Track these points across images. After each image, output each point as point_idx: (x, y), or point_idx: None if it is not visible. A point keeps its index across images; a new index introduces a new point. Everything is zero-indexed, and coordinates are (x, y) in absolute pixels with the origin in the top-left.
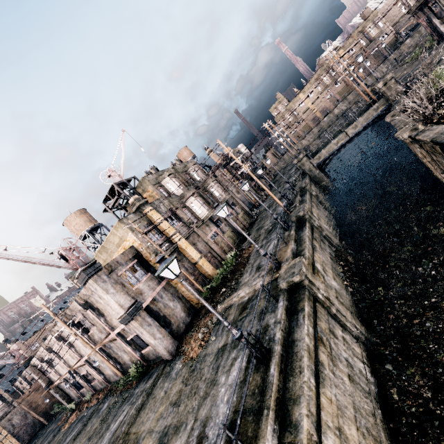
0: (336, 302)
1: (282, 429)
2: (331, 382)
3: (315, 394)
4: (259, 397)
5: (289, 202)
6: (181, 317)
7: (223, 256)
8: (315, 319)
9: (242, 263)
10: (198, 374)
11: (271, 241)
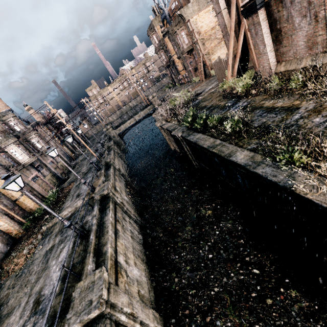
0: (126, 205)
1: (97, 259)
2: (122, 237)
3: (114, 240)
4: (83, 253)
5: (100, 154)
6: None
7: (44, 194)
8: (115, 212)
9: (63, 196)
10: (27, 274)
11: (88, 178)
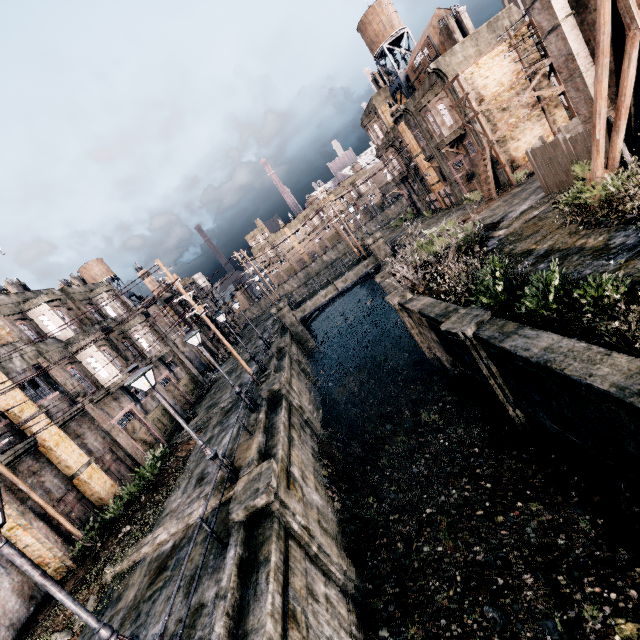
0: (318, 533)
1: None
2: None
3: None
4: None
5: (261, 367)
6: (6, 612)
7: (138, 456)
8: (286, 573)
9: (173, 469)
10: None
11: (228, 428)
